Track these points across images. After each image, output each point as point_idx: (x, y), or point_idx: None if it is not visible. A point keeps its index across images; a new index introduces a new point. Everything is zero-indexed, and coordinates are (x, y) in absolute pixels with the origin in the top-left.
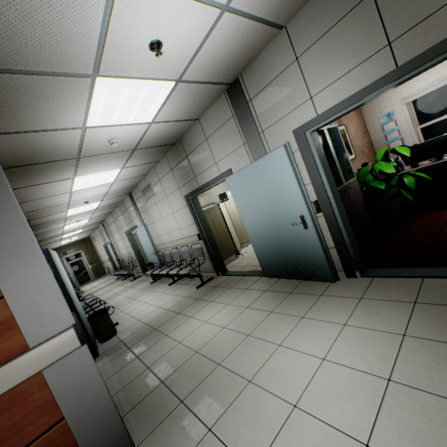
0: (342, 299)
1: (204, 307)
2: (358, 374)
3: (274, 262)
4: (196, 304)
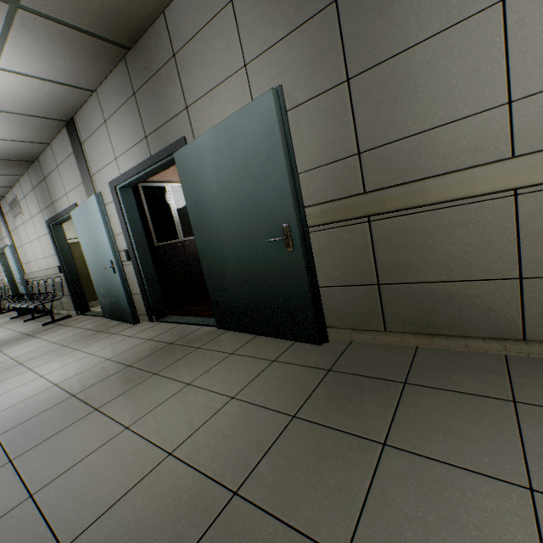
0: (120, 337)
1: (23, 342)
2: (46, 383)
3: (107, 303)
4: (21, 340)
